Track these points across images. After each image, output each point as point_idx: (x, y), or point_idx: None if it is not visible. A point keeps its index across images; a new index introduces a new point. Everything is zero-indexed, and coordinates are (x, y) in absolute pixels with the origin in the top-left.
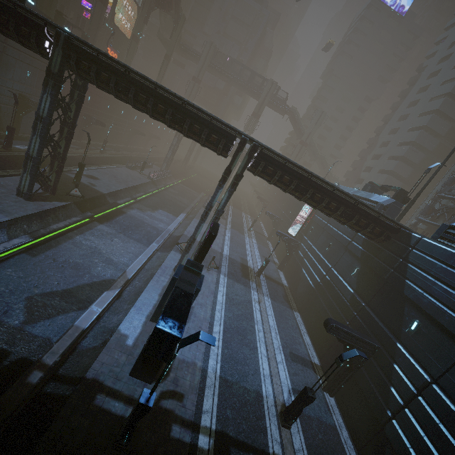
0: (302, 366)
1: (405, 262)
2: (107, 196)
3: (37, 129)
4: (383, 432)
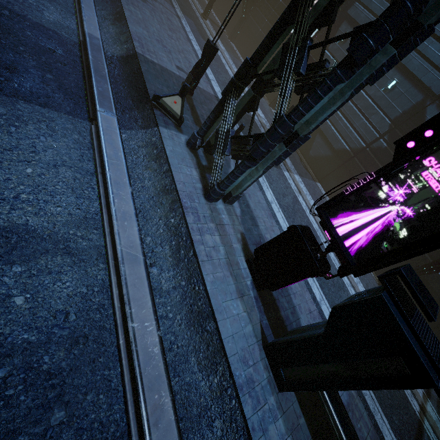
0: None
1: None
2: None
3: None
4: None
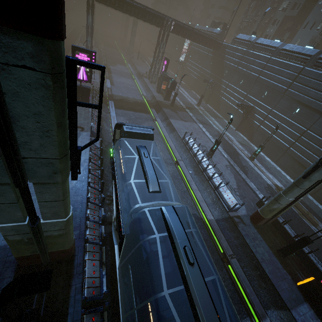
0: (198, 100)
1: (224, 55)
2: (99, 62)
3: (88, 33)
4: (220, 101)
